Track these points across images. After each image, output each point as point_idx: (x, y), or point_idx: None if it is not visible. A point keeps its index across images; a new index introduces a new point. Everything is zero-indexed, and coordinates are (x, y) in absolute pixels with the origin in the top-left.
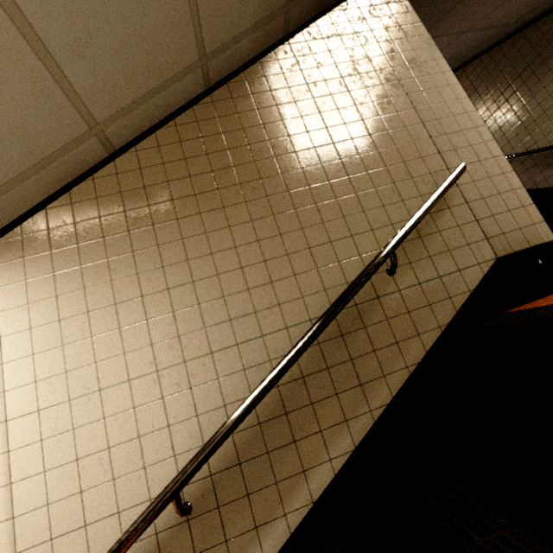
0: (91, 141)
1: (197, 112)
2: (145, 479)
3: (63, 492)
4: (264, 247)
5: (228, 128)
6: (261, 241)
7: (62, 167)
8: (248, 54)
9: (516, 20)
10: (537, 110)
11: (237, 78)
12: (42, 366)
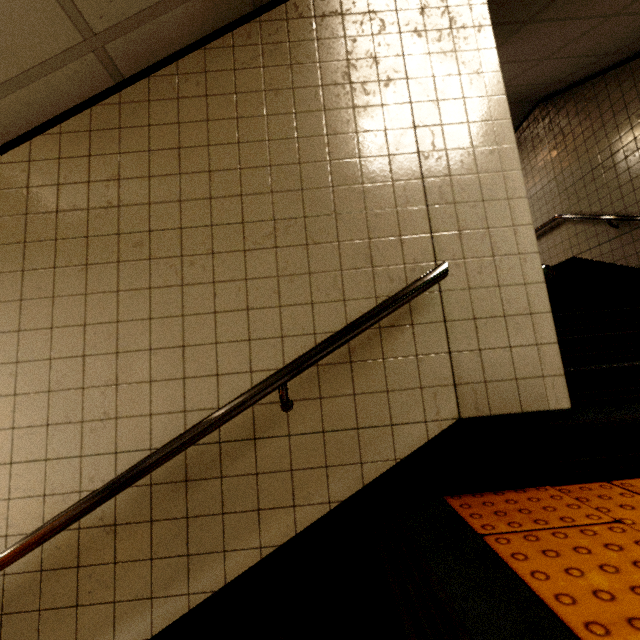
0: None
1: (95, 117)
2: None
3: None
4: (123, 333)
5: (129, 147)
6: (121, 323)
7: None
8: (187, 34)
9: None
10: None
11: (165, 69)
12: None
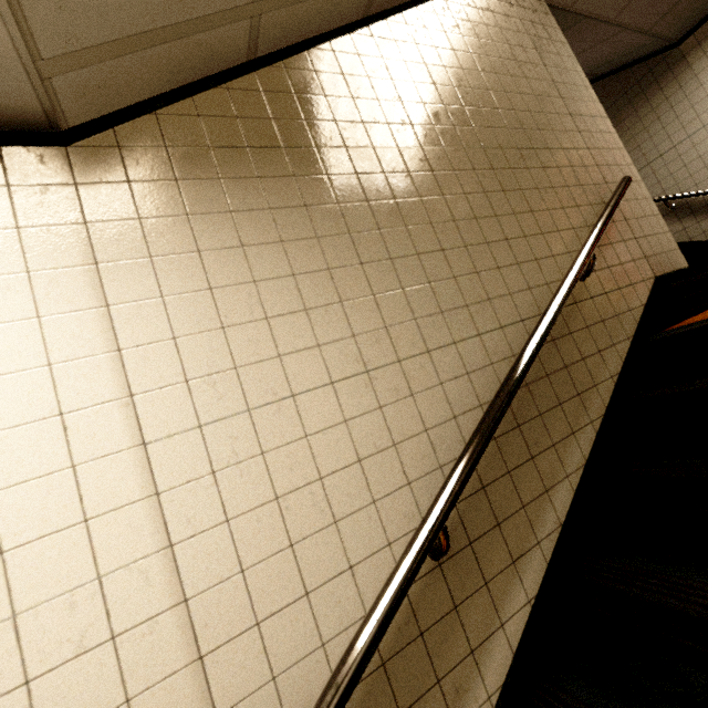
0: (242, 24)
1: (356, 43)
2: (378, 517)
3: (263, 550)
4: (462, 230)
5: (397, 76)
6: (457, 222)
7: (196, 50)
8: None
9: (590, 71)
10: None
11: (396, 18)
12: (194, 357)
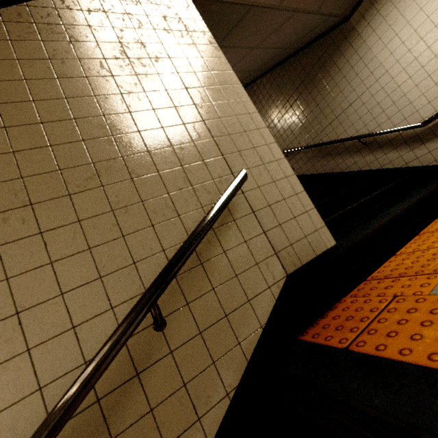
0: None
1: None
2: None
3: None
4: None
5: None
6: None
7: None
8: None
9: (290, 45)
10: (311, 115)
11: None
12: None
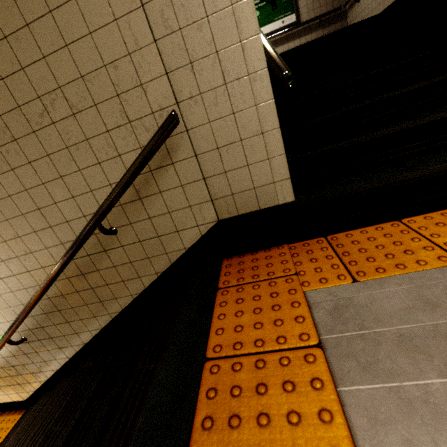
0: None
1: None
2: None
3: None
4: (2, 208)
5: None
6: None
7: None
8: None
9: None
10: None
11: None
12: None
